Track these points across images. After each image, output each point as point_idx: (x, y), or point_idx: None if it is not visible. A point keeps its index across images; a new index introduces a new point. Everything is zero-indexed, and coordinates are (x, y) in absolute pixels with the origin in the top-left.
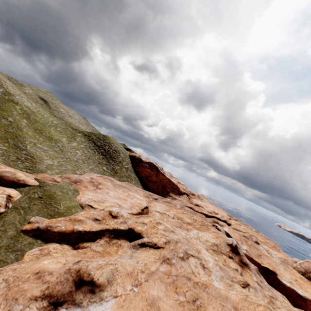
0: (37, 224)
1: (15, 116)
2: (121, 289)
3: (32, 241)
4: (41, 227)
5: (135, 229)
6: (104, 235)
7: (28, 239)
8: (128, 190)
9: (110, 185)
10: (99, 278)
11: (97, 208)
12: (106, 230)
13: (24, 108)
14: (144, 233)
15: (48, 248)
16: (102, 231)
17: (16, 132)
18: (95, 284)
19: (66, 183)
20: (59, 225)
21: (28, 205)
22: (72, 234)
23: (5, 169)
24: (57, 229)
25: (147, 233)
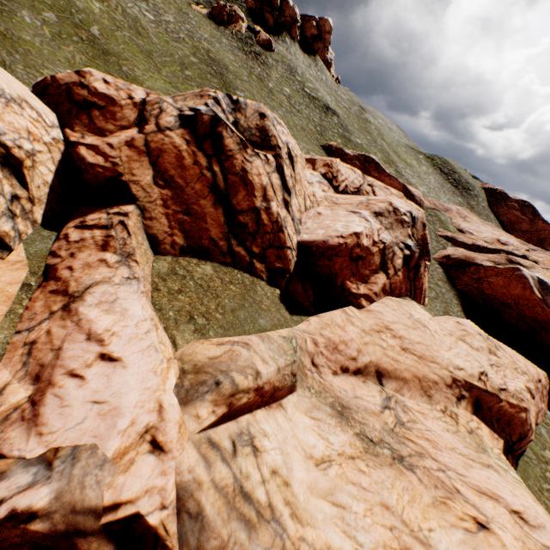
0: (444, 234)
1: (377, 139)
2: (541, 273)
3: (445, 243)
4: (447, 235)
5: (529, 257)
6: (499, 253)
7: (442, 241)
8: (496, 230)
9: (476, 220)
10: (523, 263)
11: (478, 236)
12: (500, 250)
13: (375, 128)
14: (540, 263)
15: (458, 249)
16: (497, 250)
17: (389, 157)
18: (521, 265)
19: (442, 209)
20: (460, 237)
21: (431, 220)
22: (472, 246)
23: (414, 189)
24: (460, 240)
25: (544, 264)
